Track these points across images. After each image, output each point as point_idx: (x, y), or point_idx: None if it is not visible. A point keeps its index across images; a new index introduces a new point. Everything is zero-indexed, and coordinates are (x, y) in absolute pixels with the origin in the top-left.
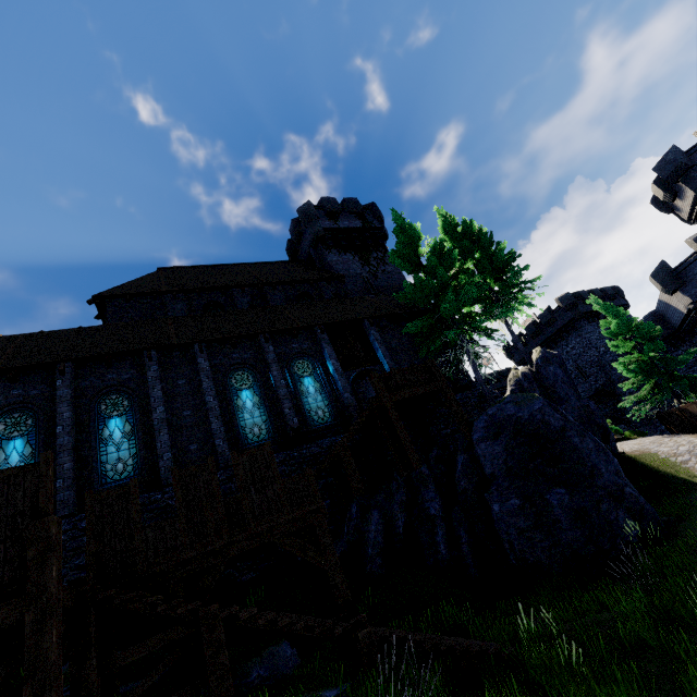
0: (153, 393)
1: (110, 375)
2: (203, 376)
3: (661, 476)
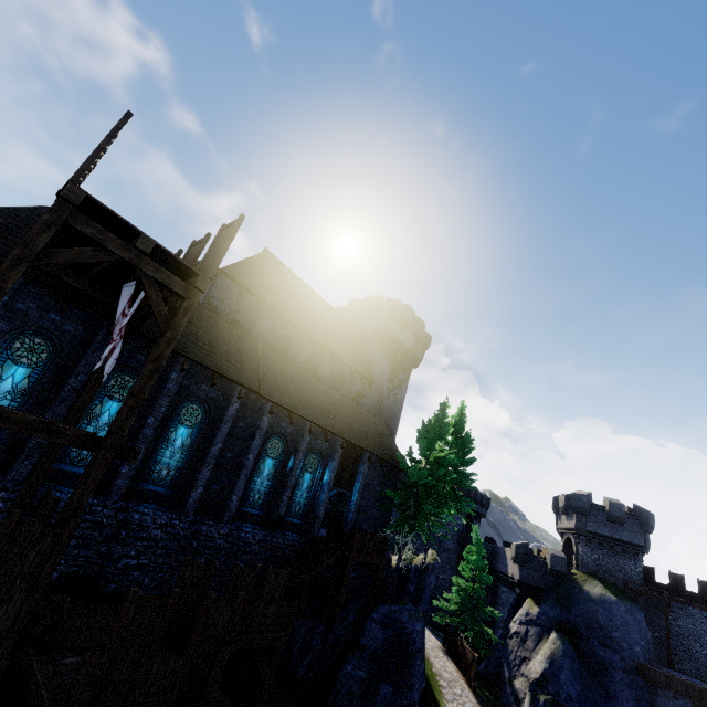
0: (223, 428)
1: (205, 385)
2: (259, 434)
3: (426, 686)
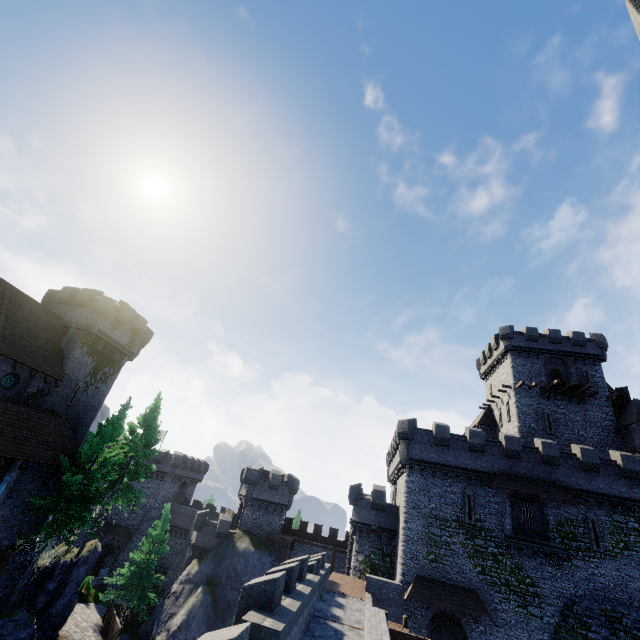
0: None
1: None
2: None
3: None
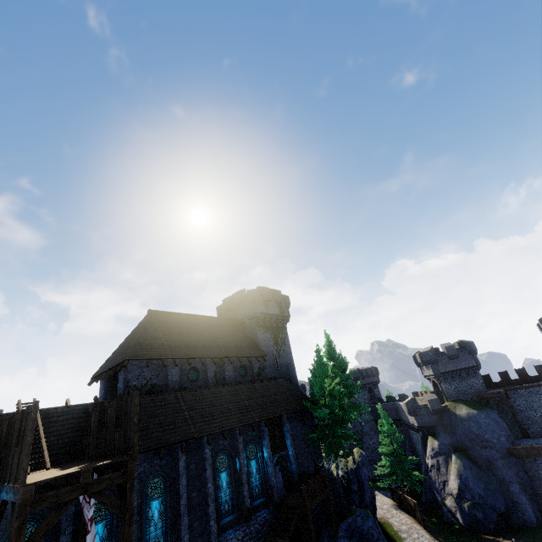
0: (182, 481)
1: (155, 460)
2: (207, 464)
3: None
